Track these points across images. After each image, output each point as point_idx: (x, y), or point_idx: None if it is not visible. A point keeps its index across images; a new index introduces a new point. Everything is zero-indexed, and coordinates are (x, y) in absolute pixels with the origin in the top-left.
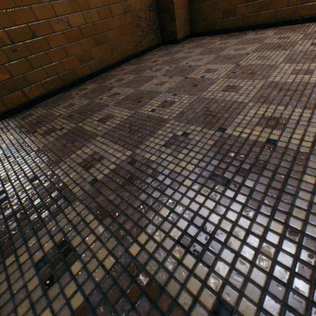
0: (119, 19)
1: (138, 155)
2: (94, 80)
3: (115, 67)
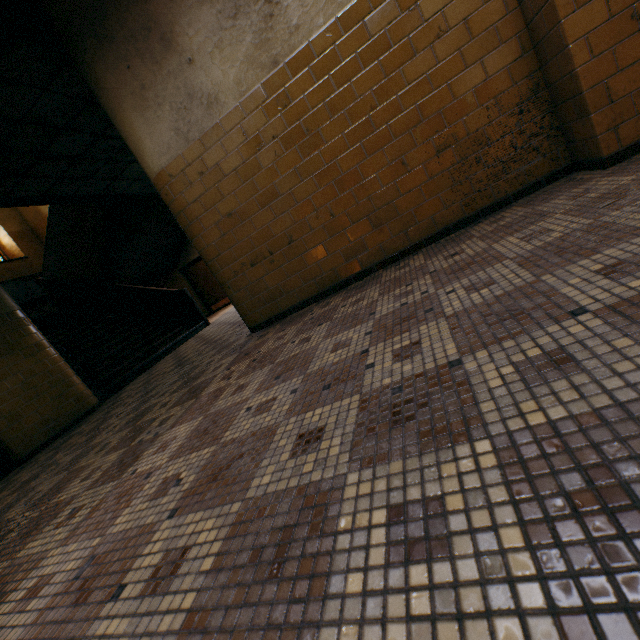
0: (423, 169)
1: (158, 471)
2: (359, 283)
3: (412, 253)
